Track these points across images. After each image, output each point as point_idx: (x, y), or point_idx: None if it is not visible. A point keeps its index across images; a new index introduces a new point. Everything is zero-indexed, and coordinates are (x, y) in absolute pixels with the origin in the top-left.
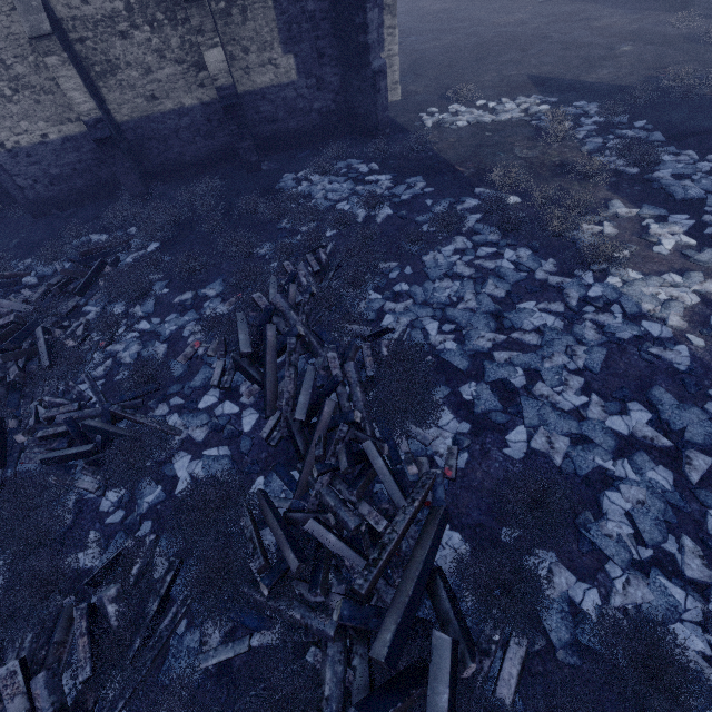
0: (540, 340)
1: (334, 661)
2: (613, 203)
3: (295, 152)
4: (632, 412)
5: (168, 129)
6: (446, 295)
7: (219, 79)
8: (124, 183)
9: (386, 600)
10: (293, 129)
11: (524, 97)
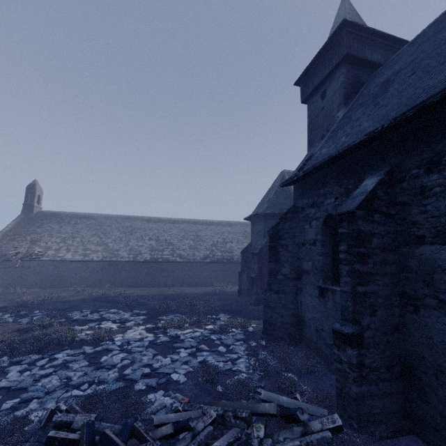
0: (130, 360)
1: (284, 444)
2: (75, 327)
3: None
4: (180, 350)
5: None
6: (57, 381)
7: None
8: None
9: (250, 432)
10: None
11: None
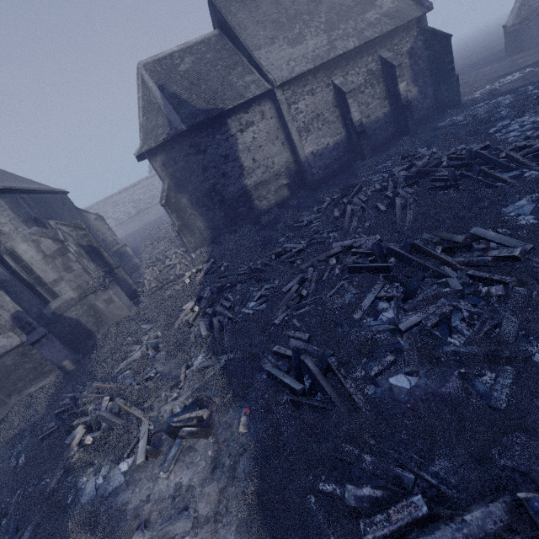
0: None
1: None
2: None
3: (420, 128)
4: None
5: (371, 130)
6: None
7: (403, 95)
8: (365, 153)
9: None
10: (416, 119)
11: (509, 76)
